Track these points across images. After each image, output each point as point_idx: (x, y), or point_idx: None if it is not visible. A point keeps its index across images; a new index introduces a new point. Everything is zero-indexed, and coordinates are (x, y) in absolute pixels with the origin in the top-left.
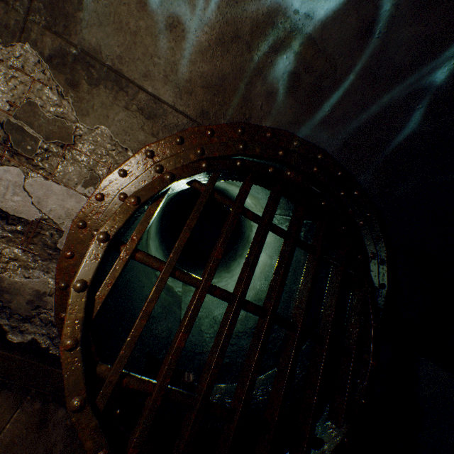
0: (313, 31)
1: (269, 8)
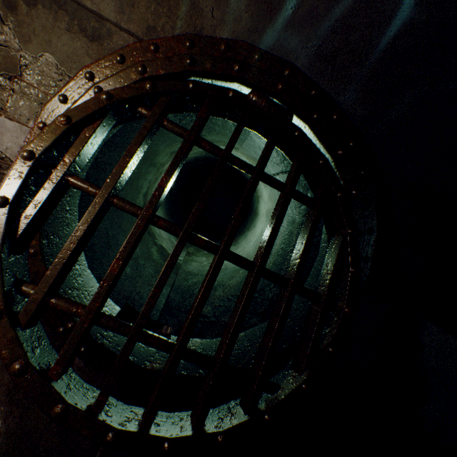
0: None
1: None
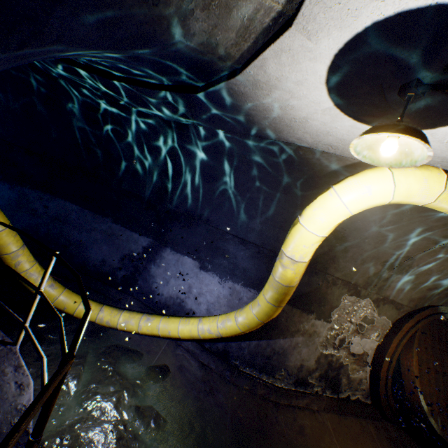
0: None
1: None
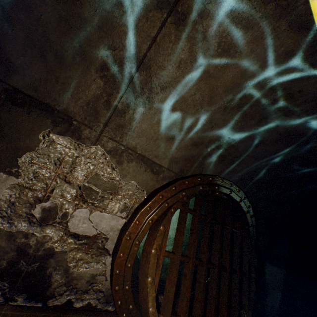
0: (234, 143)
1: (218, 135)
